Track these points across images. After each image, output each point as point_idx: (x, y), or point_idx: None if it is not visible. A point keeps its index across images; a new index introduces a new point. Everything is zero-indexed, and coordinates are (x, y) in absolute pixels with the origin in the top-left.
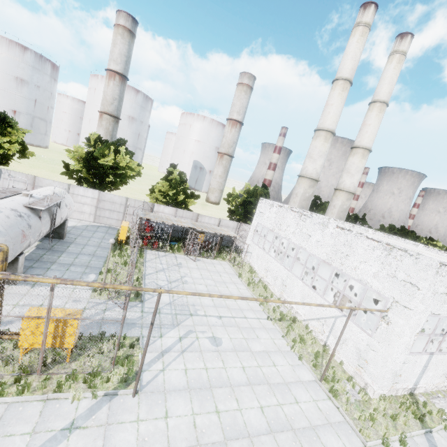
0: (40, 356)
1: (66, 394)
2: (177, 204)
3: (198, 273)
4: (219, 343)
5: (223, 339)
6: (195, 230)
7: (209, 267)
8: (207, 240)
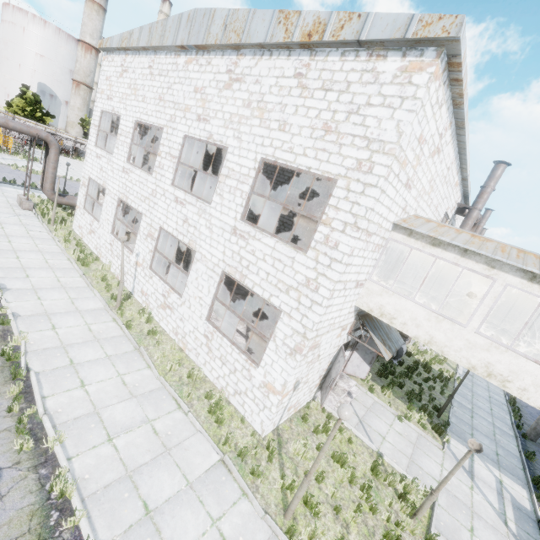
0: (3, 146)
1: (17, 157)
2: (36, 119)
3: (62, 159)
4: (75, 170)
5: (77, 170)
6: (56, 136)
7: (70, 160)
8: (67, 149)
